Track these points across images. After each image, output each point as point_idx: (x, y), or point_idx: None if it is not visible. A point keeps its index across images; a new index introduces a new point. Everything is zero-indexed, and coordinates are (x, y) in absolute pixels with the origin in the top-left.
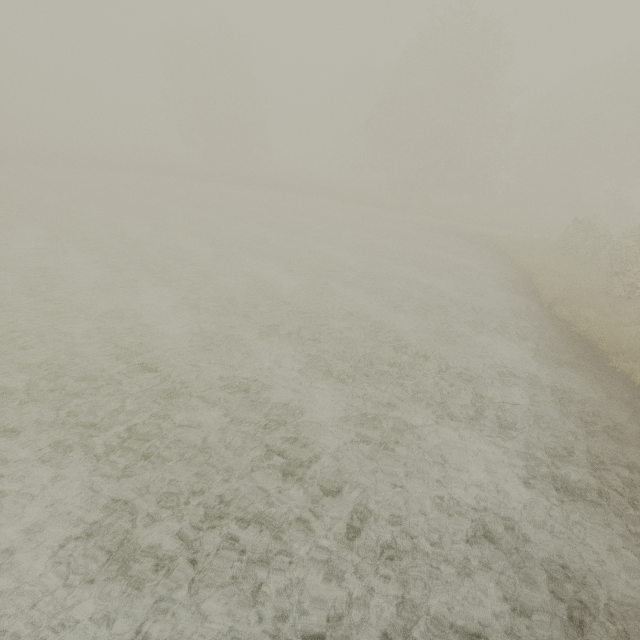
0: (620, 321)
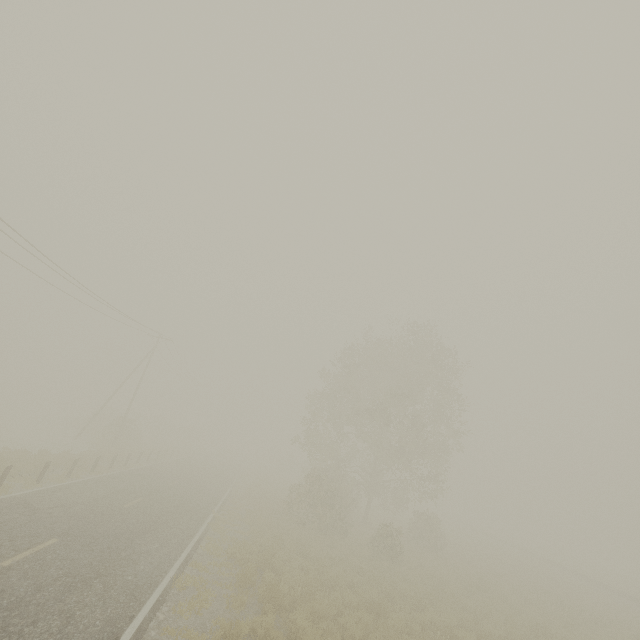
0: None
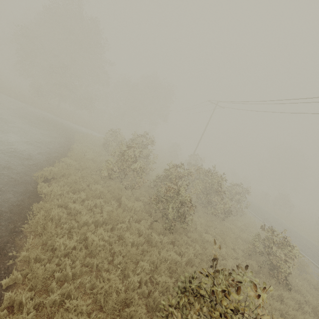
0: (82, 196)
